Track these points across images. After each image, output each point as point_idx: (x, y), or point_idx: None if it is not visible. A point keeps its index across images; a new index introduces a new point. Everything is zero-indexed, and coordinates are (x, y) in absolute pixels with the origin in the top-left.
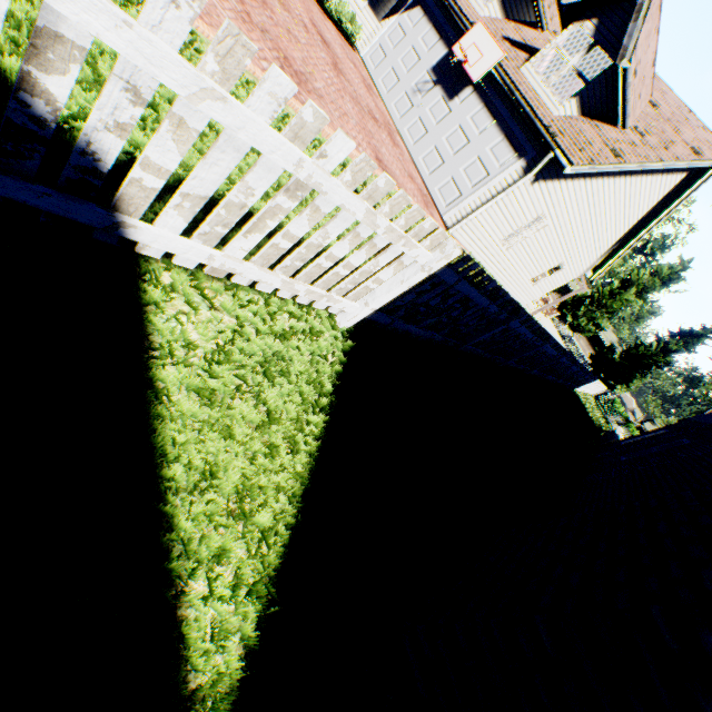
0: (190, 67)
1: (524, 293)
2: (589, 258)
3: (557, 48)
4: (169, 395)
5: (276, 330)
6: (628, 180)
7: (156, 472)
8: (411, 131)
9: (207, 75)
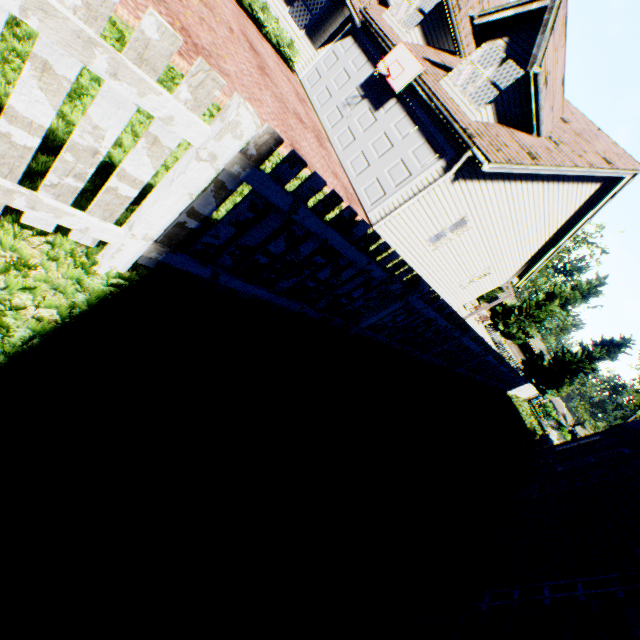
0: None
1: (454, 296)
2: (513, 264)
3: (473, 63)
4: None
5: None
6: (545, 187)
7: None
8: (340, 139)
9: None
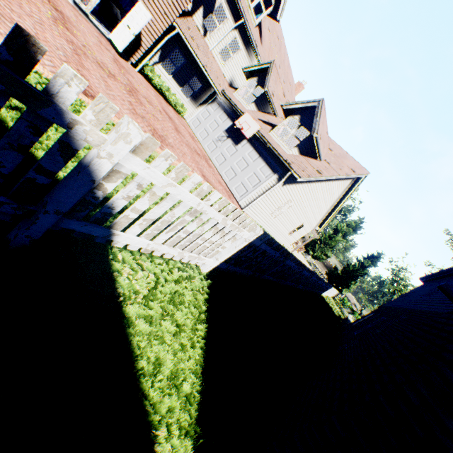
0: (165, 177)
1: (286, 240)
2: (315, 220)
3: (284, 125)
4: (133, 321)
5: (174, 278)
6: (326, 183)
7: (134, 365)
8: (217, 159)
9: (170, 178)
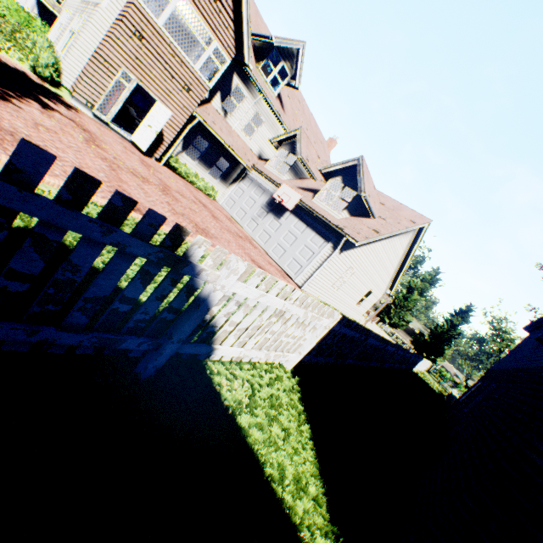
0: (258, 290)
1: (355, 312)
2: (384, 283)
3: (327, 189)
4: (247, 431)
5: (266, 382)
6: (387, 240)
7: (262, 473)
8: (260, 237)
9: (261, 290)
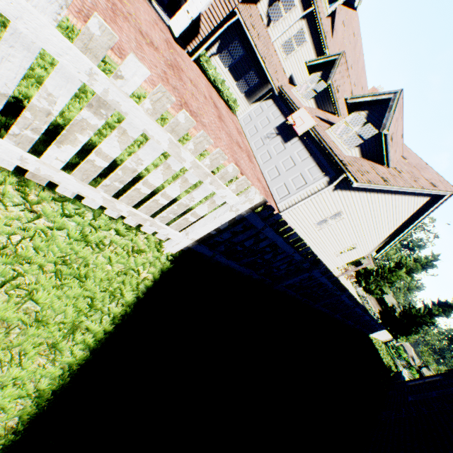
0: None
1: (331, 261)
2: (372, 243)
3: (346, 122)
4: None
5: (91, 240)
6: (393, 197)
7: None
8: (261, 157)
9: None
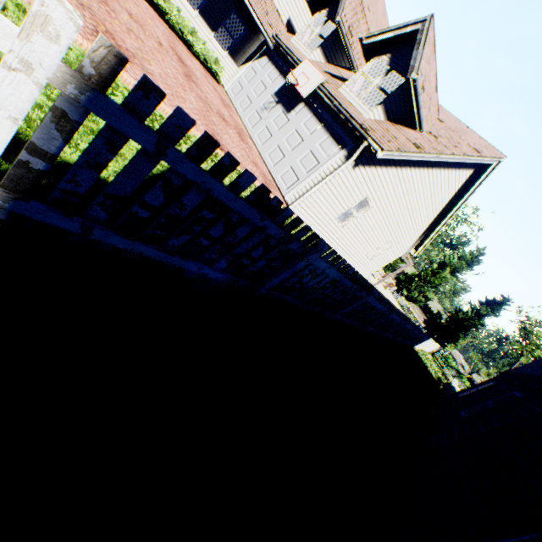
0: None
1: (363, 266)
2: (410, 238)
3: (364, 74)
4: None
5: None
6: (430, 172)
7: None
8: (260, 136)
9: None
